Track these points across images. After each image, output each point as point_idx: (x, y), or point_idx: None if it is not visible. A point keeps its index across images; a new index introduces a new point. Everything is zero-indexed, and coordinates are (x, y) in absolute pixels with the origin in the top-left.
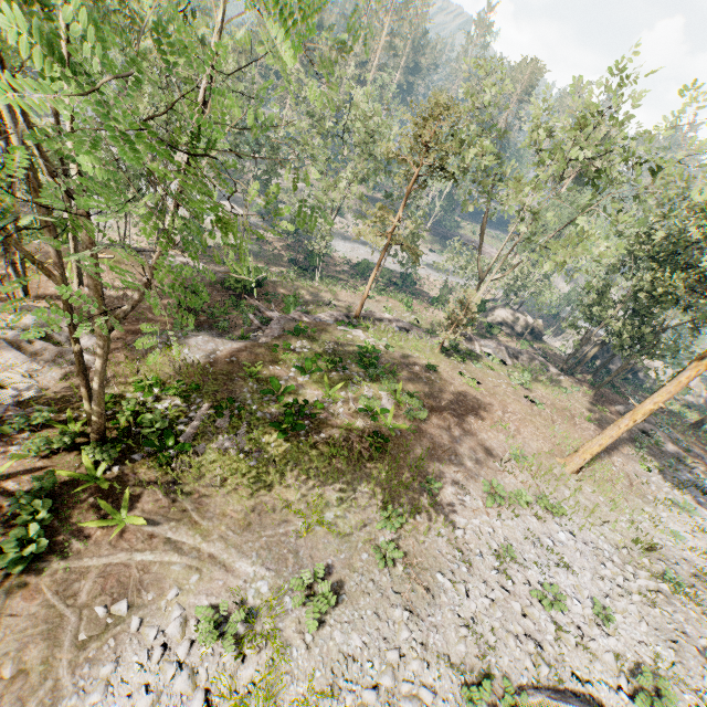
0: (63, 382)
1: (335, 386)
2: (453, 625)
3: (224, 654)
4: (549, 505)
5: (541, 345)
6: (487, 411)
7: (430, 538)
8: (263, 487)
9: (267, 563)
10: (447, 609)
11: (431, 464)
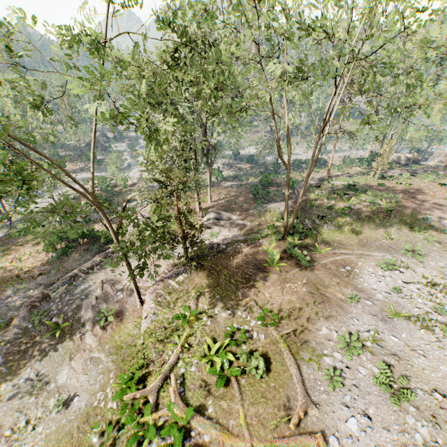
0: (242, 231)
1: (348, 201)
2: None
3: (395, 272)
4: None
5: (421, 166)
6: (424, 193)
7: (441, 235)
8: (356, 236)
9: (383, 252)
10: None
11: (417, 215)
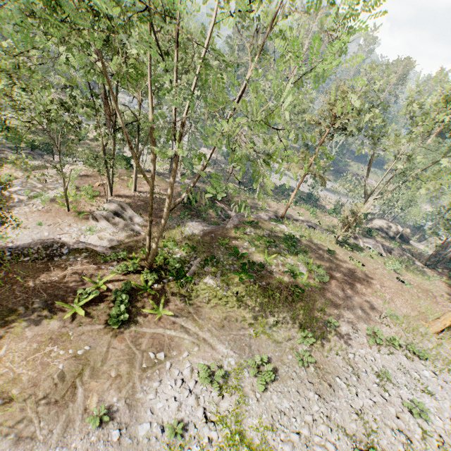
0: (127, 239)
1: (270, 256)
2: (347, 411)
3: (212, 392)
4: (416, 350)
5: (408, 246)
6: (369, 284)
7: (331, 355)
8: (230, 307)
9: (234, 349)
10: (343, 400)
11: (331, 310)
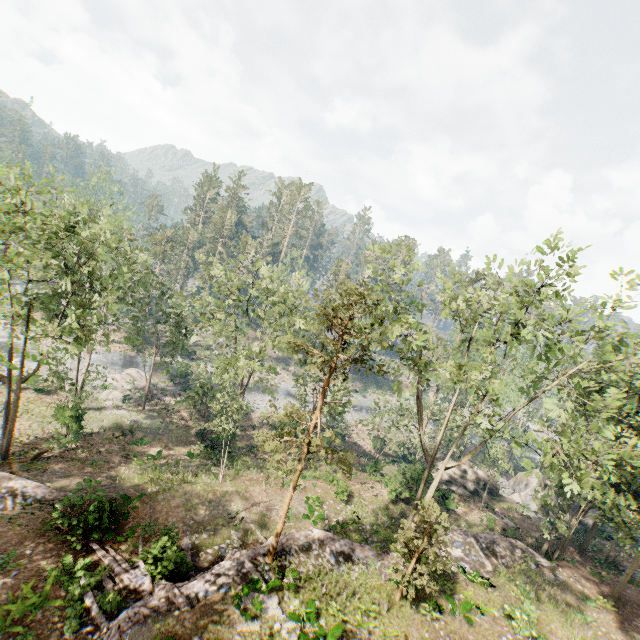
0: None
1: None
2: None
3: None
4: None
5: (502, 504)
6: None
7: None
8: None
9: None
10: None
11: None
